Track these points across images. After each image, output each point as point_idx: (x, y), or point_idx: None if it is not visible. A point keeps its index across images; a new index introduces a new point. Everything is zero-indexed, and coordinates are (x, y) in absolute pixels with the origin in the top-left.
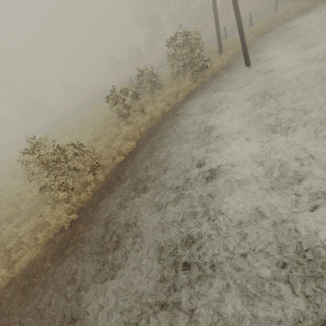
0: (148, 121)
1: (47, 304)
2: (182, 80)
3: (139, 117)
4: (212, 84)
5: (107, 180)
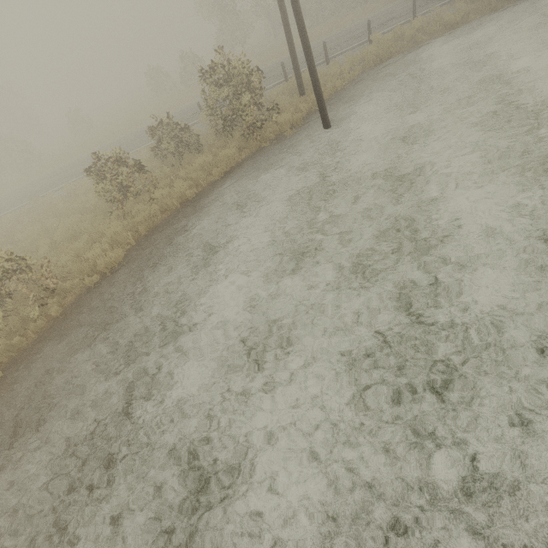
0: (157, 214)
1: None
2: (231, 141)
3: (143, 206)
4: (268, 156)
5: (64, 314)
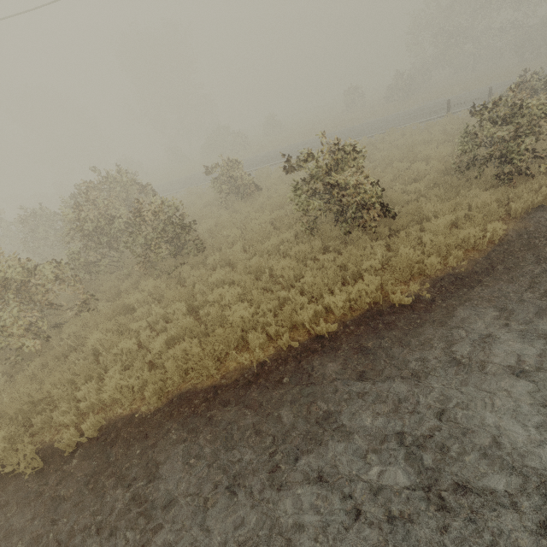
0: None
1: None
2: None
3: None
4: None
5: None
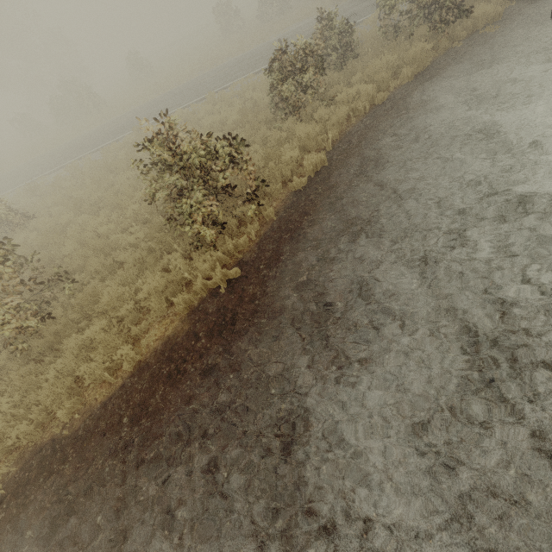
0: (341, 121)
1: (227, 401)
2: (402, 45)
3: (325, 110)
4: (474, 53)
5: (280, 217)
